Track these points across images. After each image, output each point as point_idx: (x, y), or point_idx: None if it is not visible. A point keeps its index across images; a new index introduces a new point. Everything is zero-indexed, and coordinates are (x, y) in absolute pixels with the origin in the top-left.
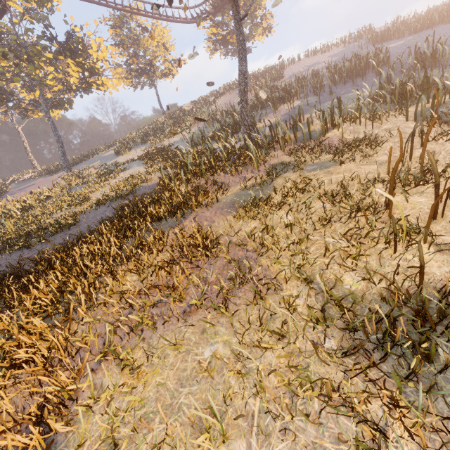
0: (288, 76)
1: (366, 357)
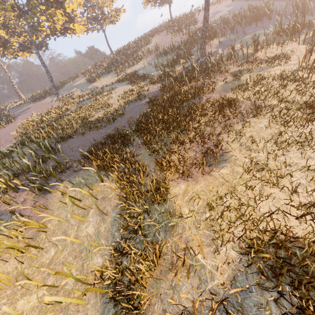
0: (201, 21)
1: None
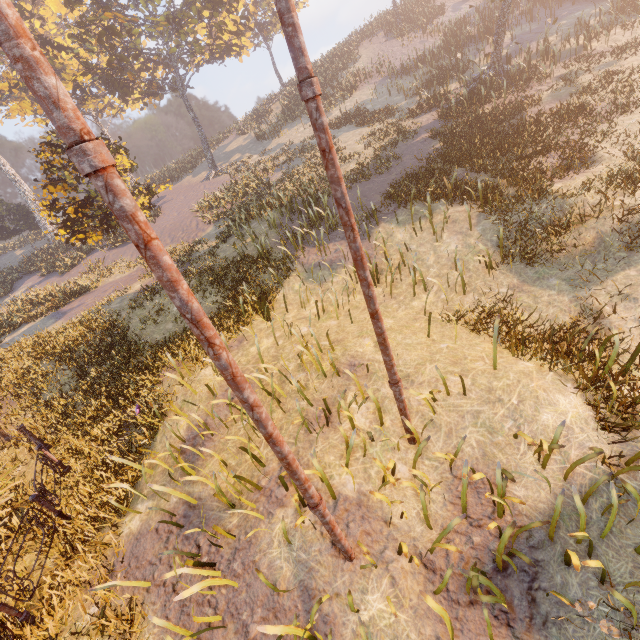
0: (452, 8)
1: None
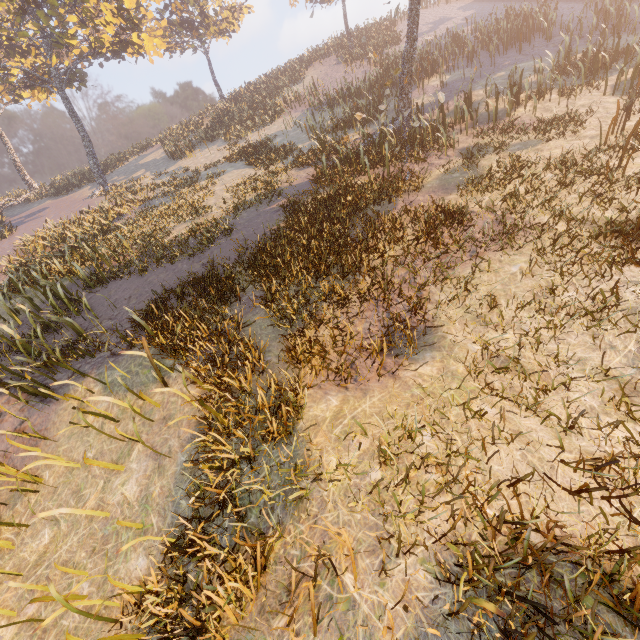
0: None
1: (637, 245)
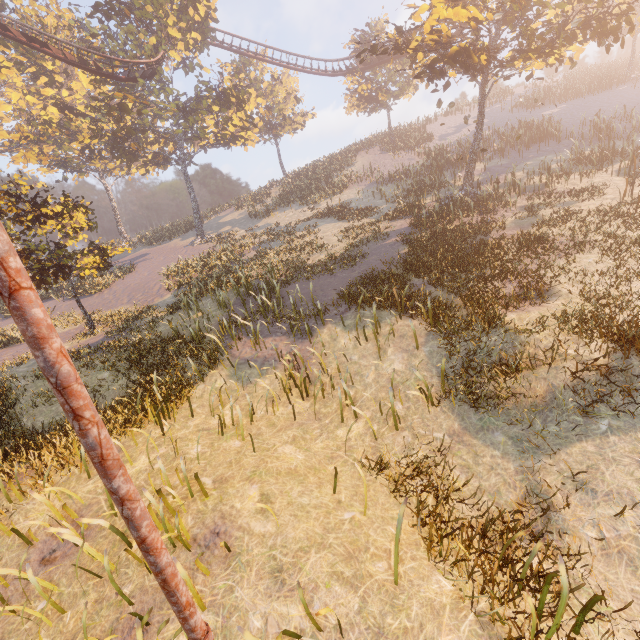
0: (439, 138)
1: None
